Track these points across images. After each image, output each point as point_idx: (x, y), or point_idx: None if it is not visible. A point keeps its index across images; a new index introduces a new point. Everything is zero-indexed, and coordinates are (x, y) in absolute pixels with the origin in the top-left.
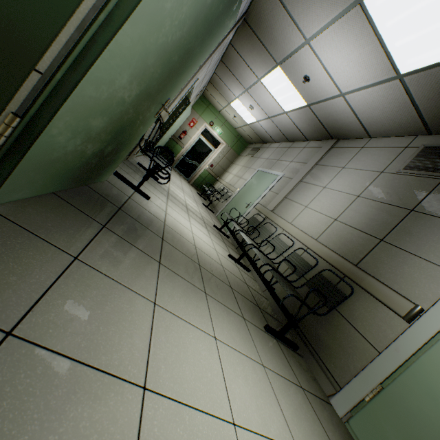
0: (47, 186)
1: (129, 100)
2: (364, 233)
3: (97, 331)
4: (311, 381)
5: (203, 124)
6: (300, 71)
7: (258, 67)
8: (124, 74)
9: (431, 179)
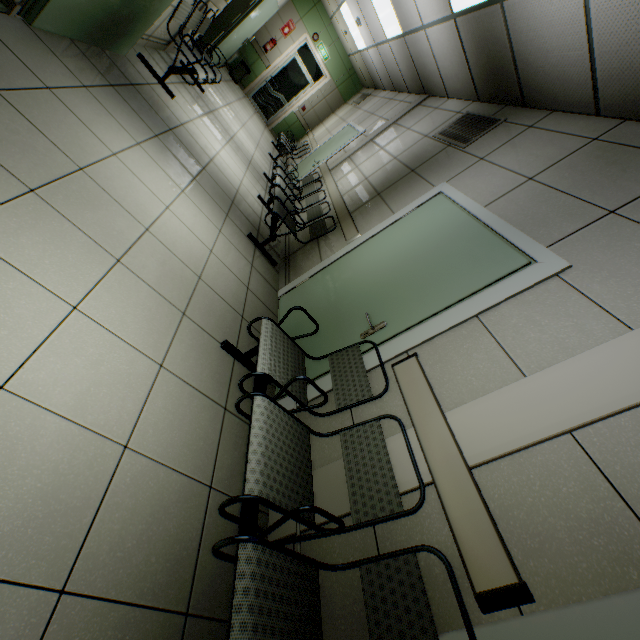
0: (67, 30)
1: None
2: (374, 189)
3: (93, 121)
4: (270, 277)
5: (303, 35)
6: None
7: None
8: None
9: (443, 145)
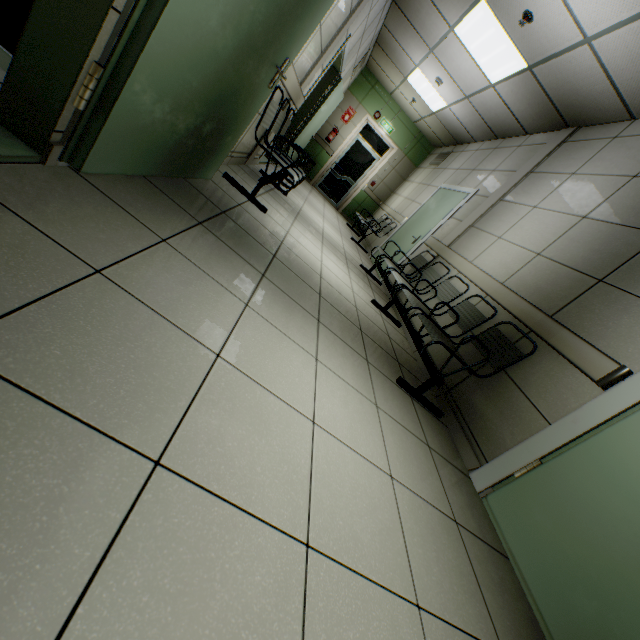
0: (137, 165)
1: (225, 53)
2: (576, 272)
3: (178, 300)
4: (449, 449)
5: (363, 117)
6: (517, 3)
7: (449, 6)
8: (211, 13)
9: None
